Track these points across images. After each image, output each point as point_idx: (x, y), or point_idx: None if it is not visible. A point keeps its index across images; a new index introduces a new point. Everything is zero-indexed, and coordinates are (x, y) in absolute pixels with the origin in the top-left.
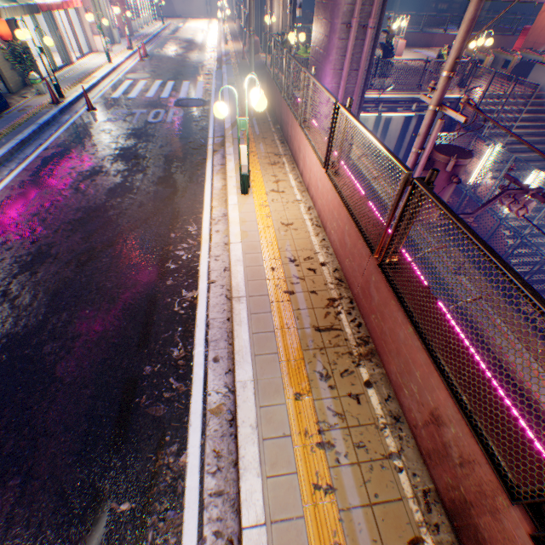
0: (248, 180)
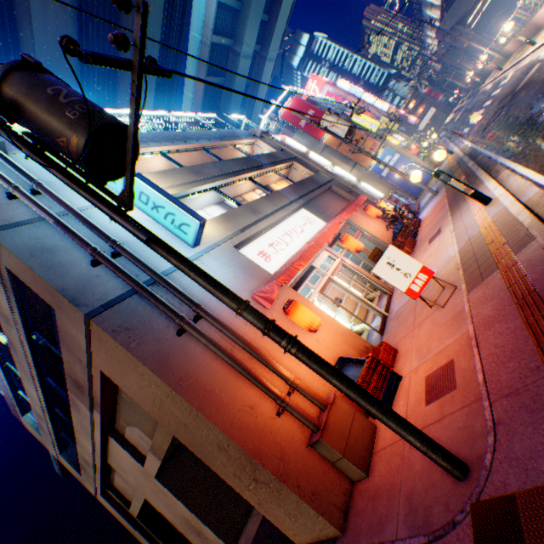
0: (481, 83)
